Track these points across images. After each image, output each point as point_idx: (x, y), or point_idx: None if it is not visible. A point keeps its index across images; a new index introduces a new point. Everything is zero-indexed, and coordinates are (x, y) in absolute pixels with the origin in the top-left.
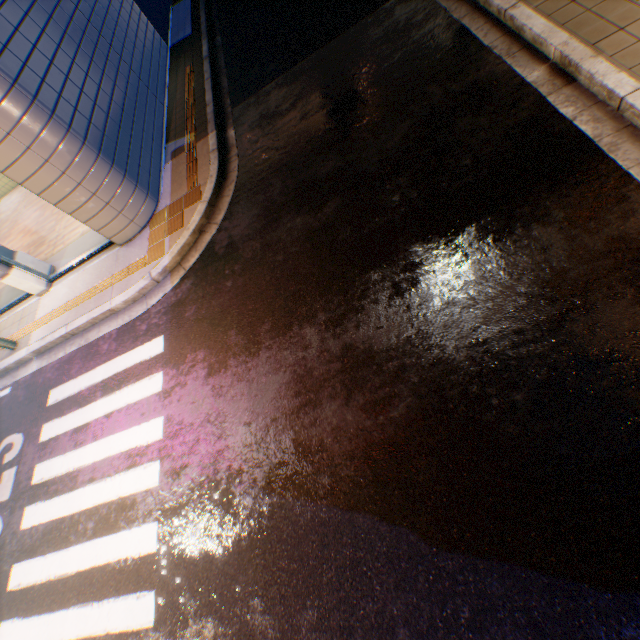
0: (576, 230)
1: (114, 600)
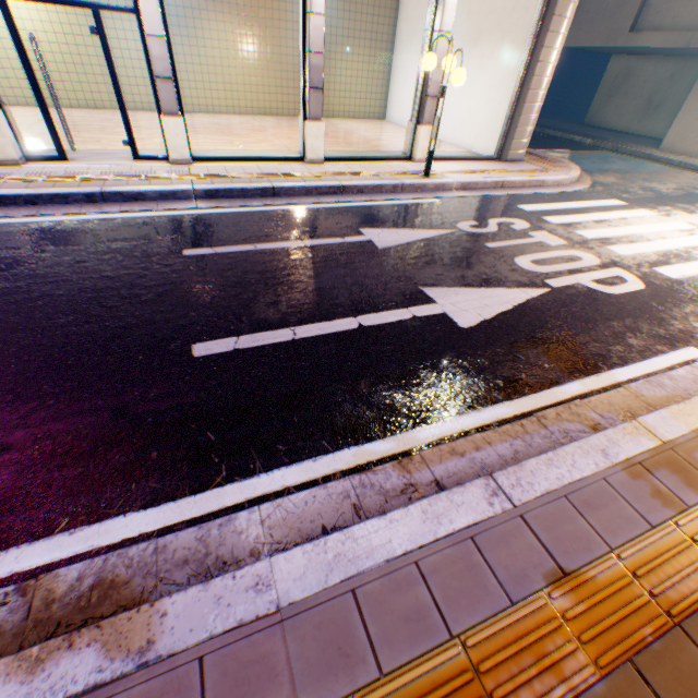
0: None
1: None
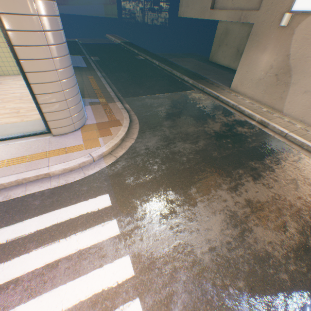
0: (298, 164)
1: None
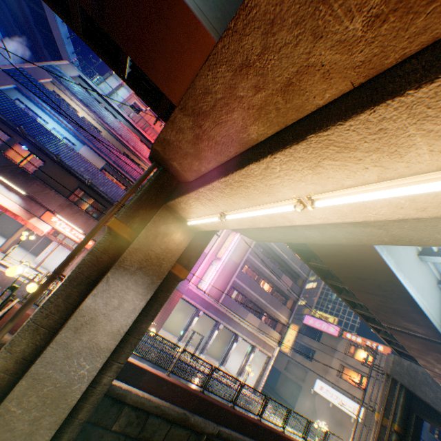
0: None
1: None
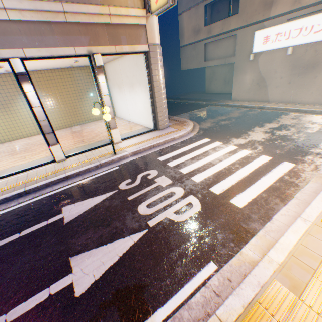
0: (287, 116)
1: (274, 169)
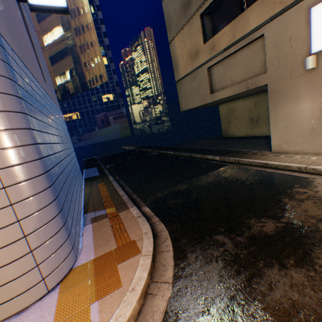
0: None
1: None
